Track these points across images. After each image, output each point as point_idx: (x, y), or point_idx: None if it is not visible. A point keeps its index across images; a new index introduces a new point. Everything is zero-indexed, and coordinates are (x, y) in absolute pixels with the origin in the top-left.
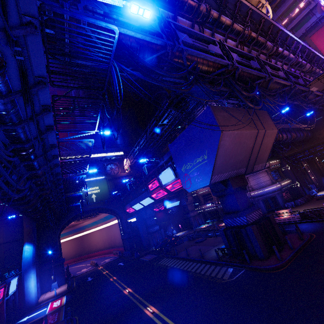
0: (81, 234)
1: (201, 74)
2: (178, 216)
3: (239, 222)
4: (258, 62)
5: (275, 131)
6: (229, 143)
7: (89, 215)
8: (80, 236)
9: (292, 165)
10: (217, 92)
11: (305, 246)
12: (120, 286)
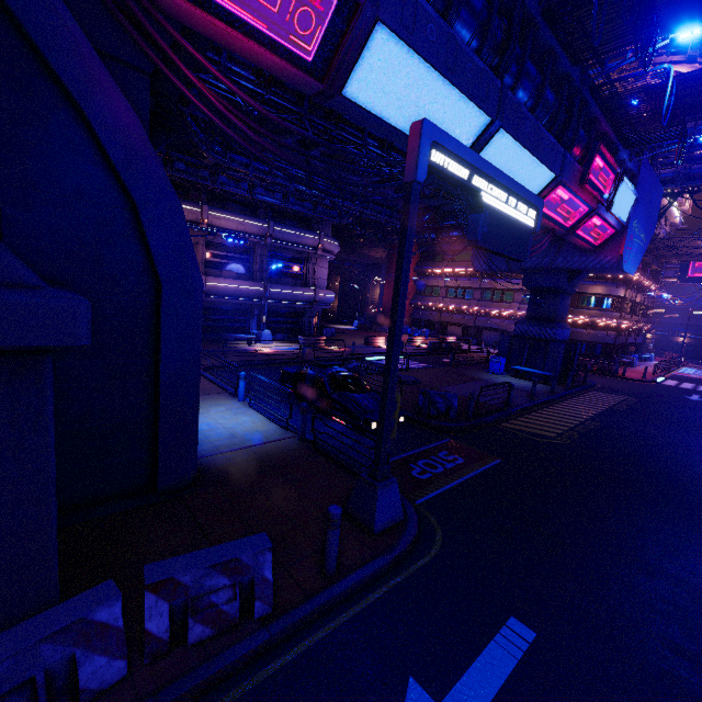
0: None
1: None
2: None
3: (565, 336)
4: None
5: None
6: None
7: None
8: None
9: None
10: None
11: None
12: None
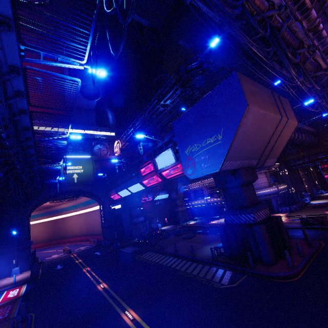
0: (57, 217)
1: (250, 2)
2: (166, 209)
3: (244, 220)
4: (302, 28)
5: (295, 124)
6: (251, 123)
7: (67, 197)
8: (55, 219)
9: (290, 170)
10: (266, 35)
11: (315, 254)
12: (93, 280)
